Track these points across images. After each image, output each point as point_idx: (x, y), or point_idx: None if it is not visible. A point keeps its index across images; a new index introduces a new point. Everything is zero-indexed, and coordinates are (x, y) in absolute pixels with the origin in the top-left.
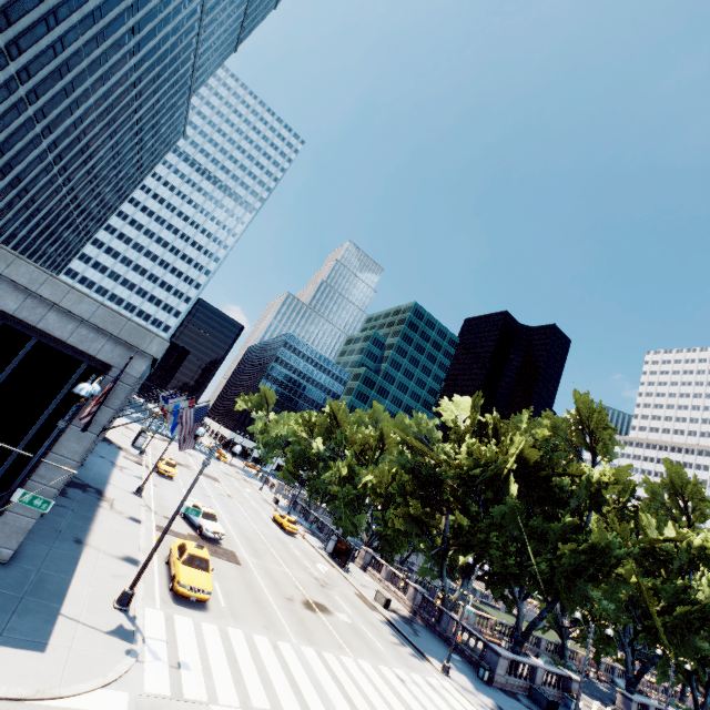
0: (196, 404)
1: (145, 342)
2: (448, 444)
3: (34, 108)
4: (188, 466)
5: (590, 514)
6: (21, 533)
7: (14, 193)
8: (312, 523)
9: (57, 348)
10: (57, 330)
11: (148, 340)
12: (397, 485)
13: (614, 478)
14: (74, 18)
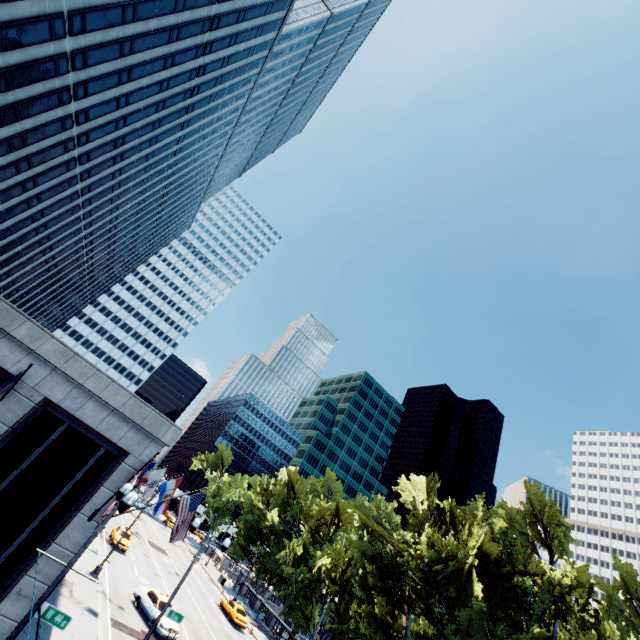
0: (194, 491)
1: (162, 430)
2: (408, 529)
3: (85, 210)
4: (137, 534)
5: (556, 623)
6: (1, 639)
7: (46, 267)
8: (259, 611)
9: (83, 433)
10: (90, 417)
11: (164, 428)
12: (359, 576)
13: (573, 581)
14: (134, 157)
